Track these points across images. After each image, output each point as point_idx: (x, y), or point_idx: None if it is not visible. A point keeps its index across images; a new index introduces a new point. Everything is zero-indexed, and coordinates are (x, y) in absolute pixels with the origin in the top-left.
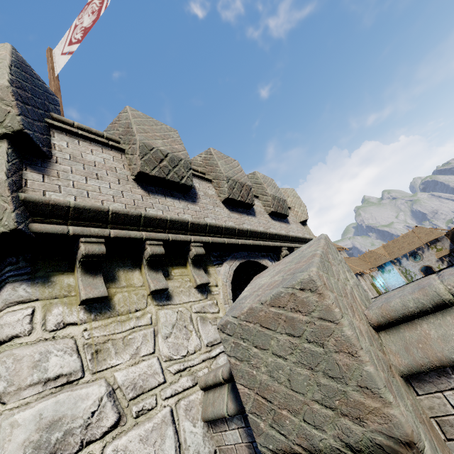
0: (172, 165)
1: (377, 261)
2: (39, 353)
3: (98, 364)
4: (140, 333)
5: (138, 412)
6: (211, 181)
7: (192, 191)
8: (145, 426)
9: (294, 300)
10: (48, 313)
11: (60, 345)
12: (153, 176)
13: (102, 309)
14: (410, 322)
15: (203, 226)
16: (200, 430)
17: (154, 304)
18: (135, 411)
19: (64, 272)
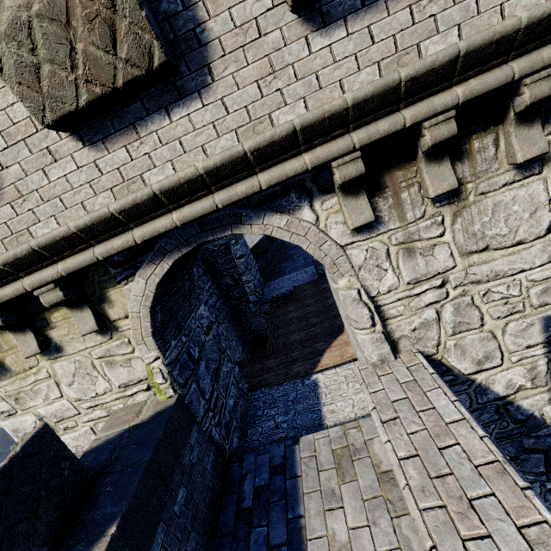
0: None
1: None
2: None
3: (23, 406)
4: (44, 384)
5: (65, 428)
6: None
7: None
8: (73, 434)
9: None
10: None
11: None
12: None
13: (2, 372)
14: None
15: (31, 256)
16: None
17: (45, 359)
18: (63, 427)
19: None
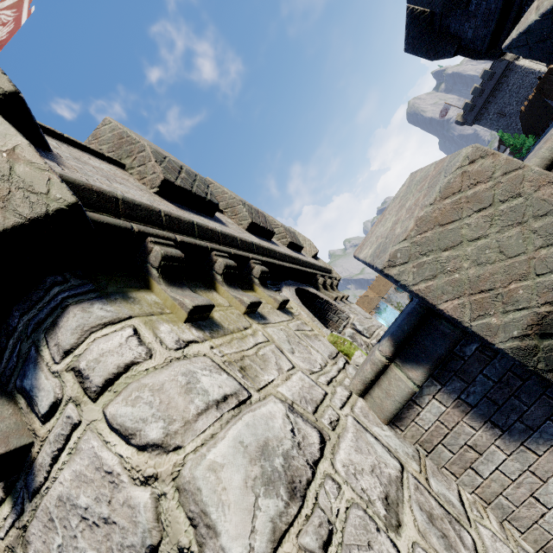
0: (191, 179)
1: (371, 304)
2: (181, 375)
3: (254, 382)
4: (266, 349)
5: (330, 424)
6: (223, 213)
7: (214, 216)
8: (347, 437)
9: (467, 177)
10: (156, 330)
11: (198, 364)
12: (179, 188)
13: (211, 327)
14: (551, 172)
15: (250, 245)
16: (390, 433)
17: (255, 323)
18: (327, 423)
19: (139, 289)
